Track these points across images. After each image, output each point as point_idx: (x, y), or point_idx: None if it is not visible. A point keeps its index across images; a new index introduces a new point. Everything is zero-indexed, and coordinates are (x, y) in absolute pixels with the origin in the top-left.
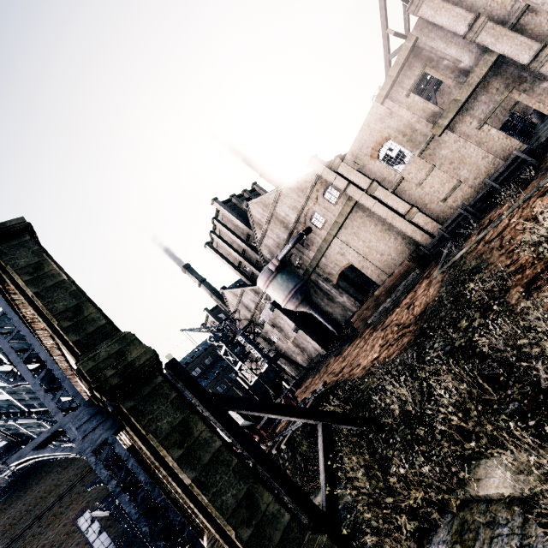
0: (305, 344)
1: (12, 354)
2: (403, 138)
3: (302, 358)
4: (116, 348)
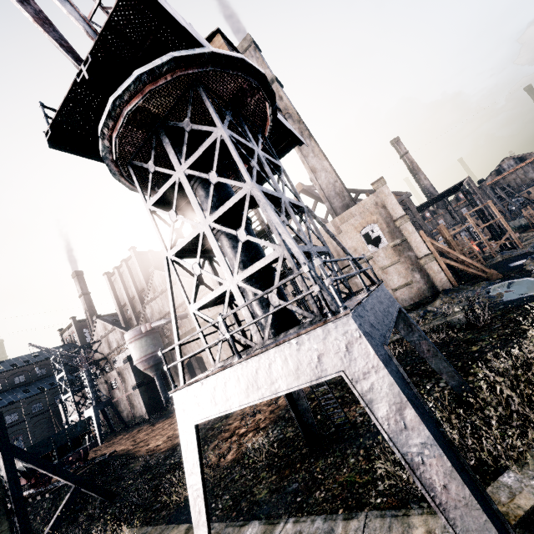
0: (136, 402)
1: None
2: None
3: (128, 413)
4: None
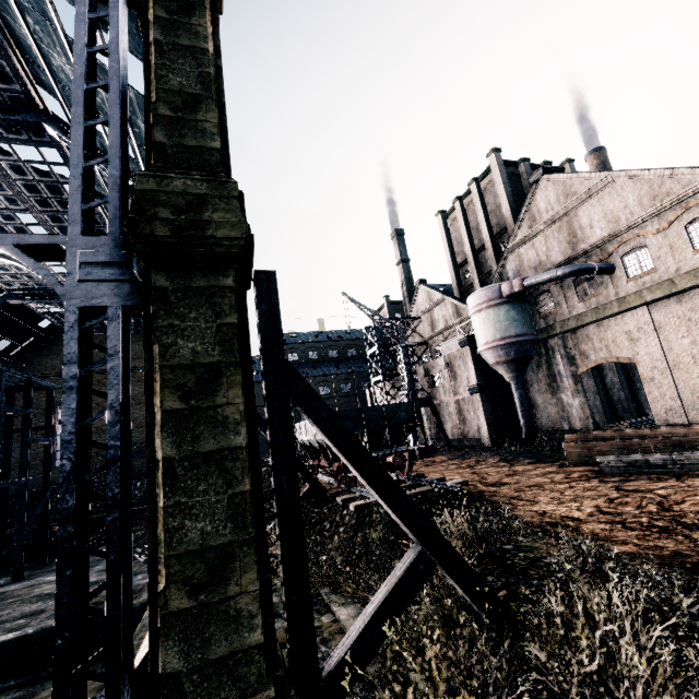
0: (470, 415)
1: (78, 107)
2: None
3: (454, 427)
4: (199, 190)
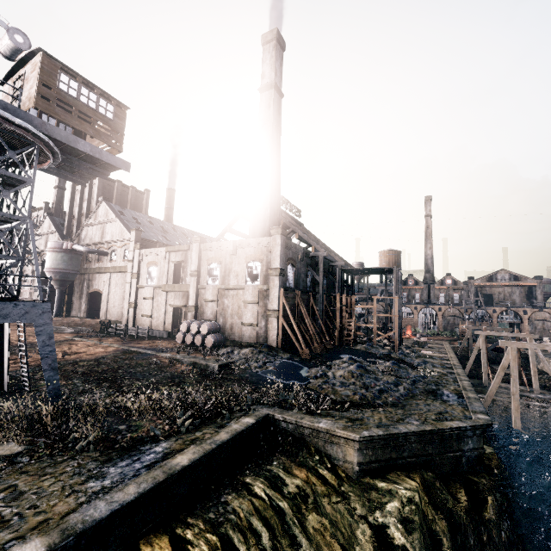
0: None
1: None
2: (159, 274)
3: None
4: None
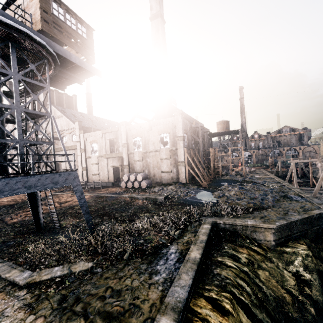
0: None
1: None
2: (99, 148)
3: None
4: None
